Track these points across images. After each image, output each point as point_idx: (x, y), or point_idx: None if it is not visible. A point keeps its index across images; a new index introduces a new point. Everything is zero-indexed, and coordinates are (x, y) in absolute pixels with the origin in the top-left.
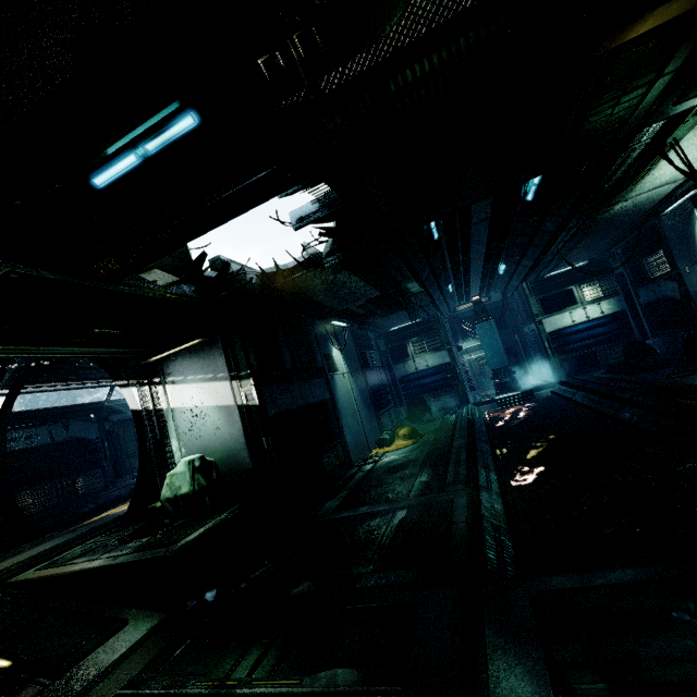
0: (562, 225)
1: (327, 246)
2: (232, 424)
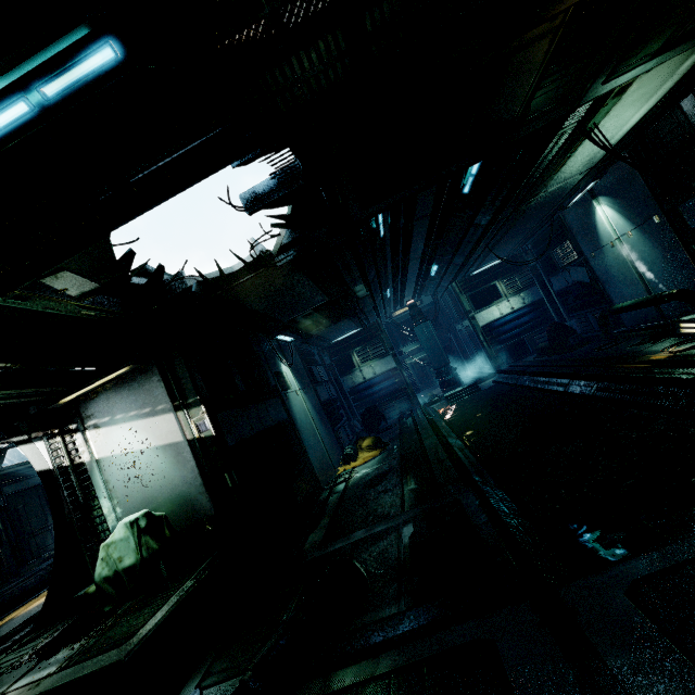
0: (494, 218)
1: (279, 241)
2: (183, 464)
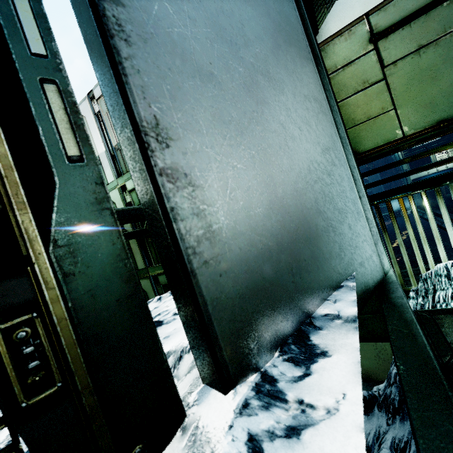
0: None
1: None
2: None
